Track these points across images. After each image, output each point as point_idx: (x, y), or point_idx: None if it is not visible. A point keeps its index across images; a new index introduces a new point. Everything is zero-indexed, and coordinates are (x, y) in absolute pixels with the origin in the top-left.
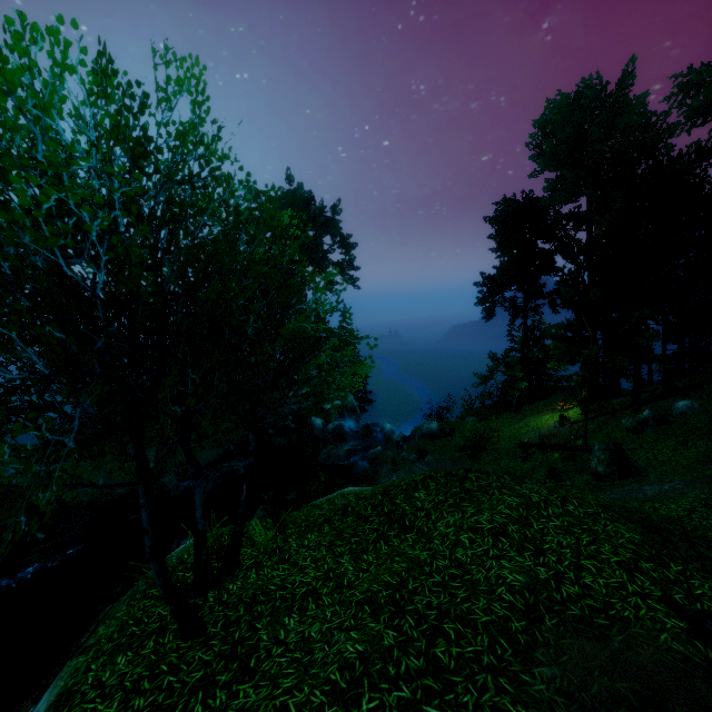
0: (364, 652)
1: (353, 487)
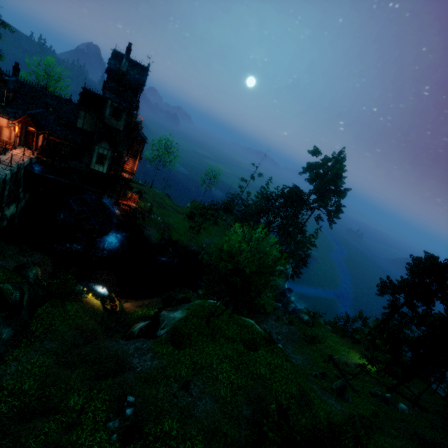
0: (231, 355)
1: (253, 322)
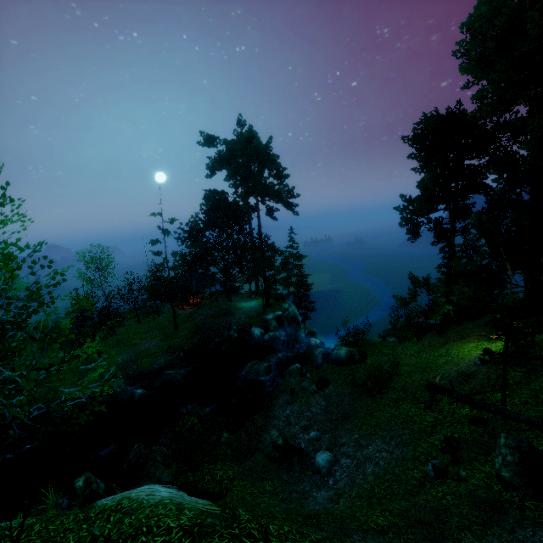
0: None
1: (144, 489)
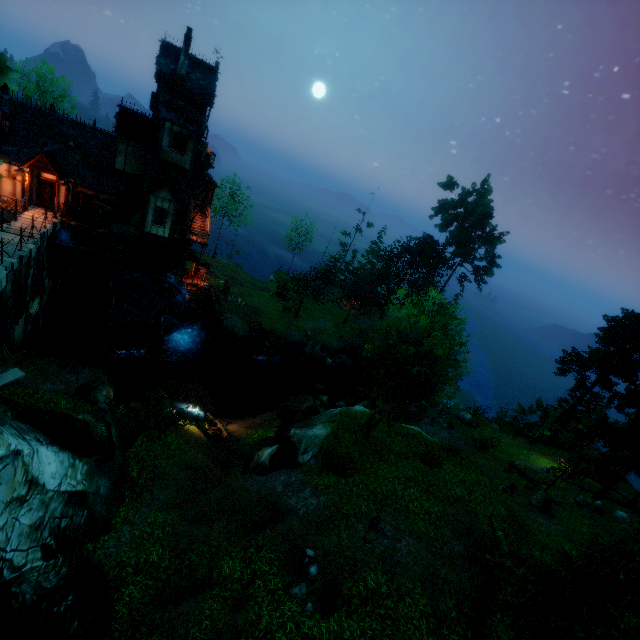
0: (413, 476)
1: (417, 429)
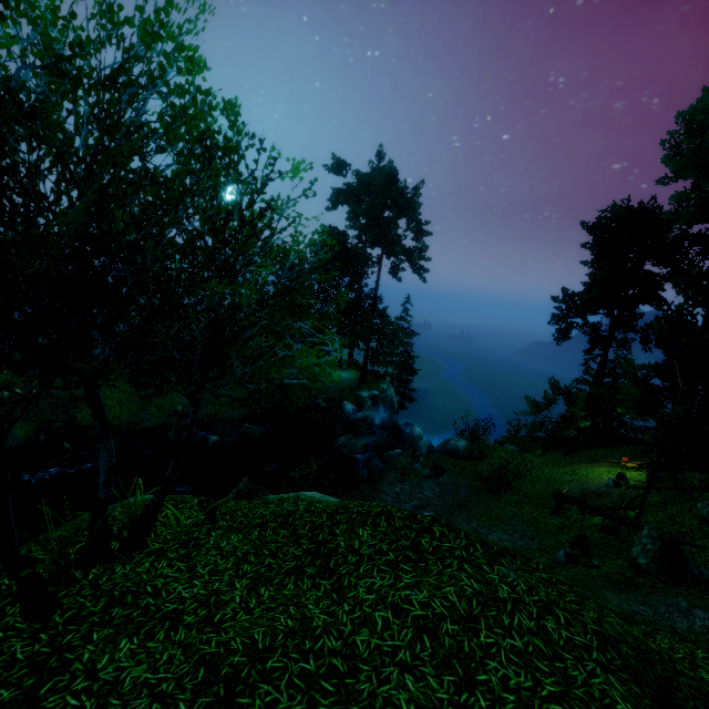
0: None
1: (315, 493)
